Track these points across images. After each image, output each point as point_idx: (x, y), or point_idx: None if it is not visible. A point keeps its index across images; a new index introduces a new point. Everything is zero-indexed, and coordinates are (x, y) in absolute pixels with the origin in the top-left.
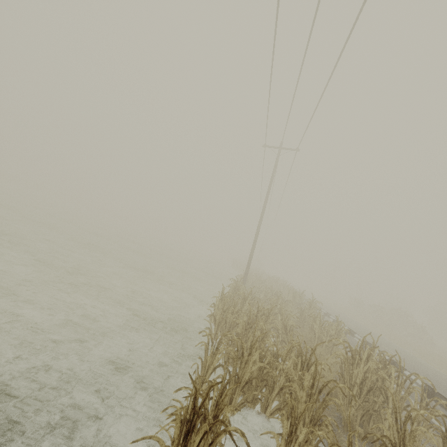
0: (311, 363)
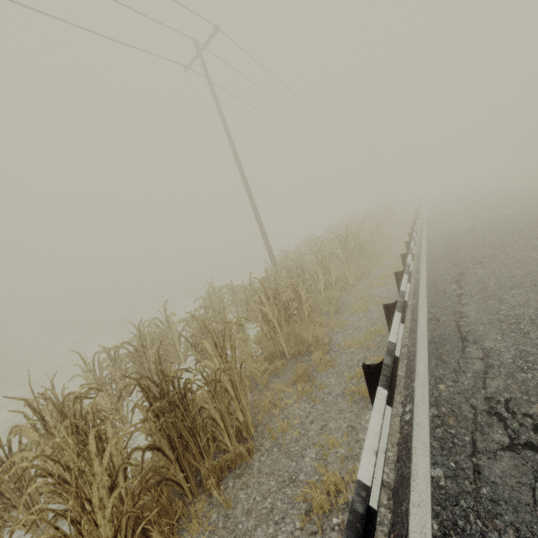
0: None
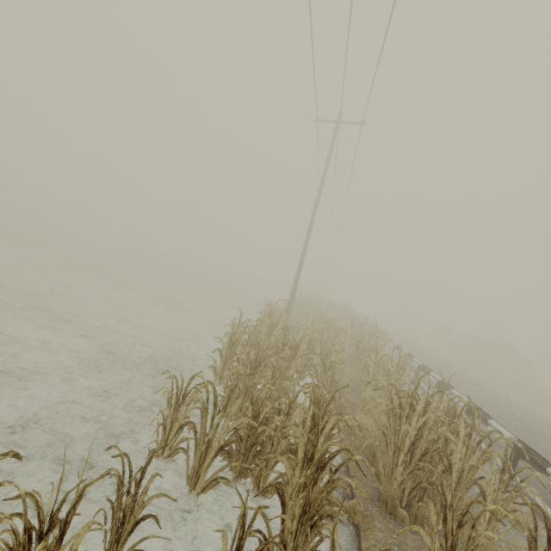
0: (329, 418)
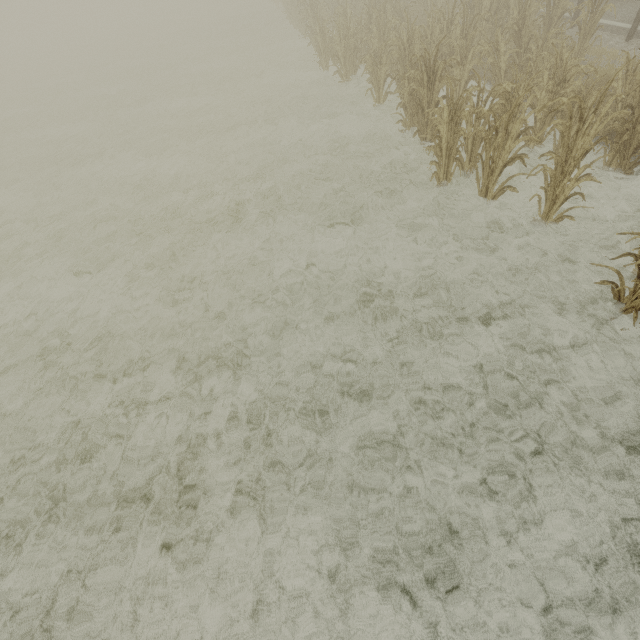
0: (453, 20)
